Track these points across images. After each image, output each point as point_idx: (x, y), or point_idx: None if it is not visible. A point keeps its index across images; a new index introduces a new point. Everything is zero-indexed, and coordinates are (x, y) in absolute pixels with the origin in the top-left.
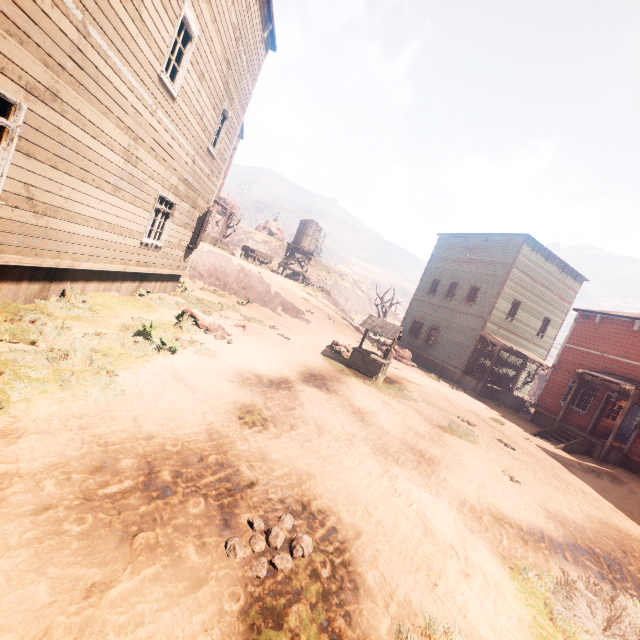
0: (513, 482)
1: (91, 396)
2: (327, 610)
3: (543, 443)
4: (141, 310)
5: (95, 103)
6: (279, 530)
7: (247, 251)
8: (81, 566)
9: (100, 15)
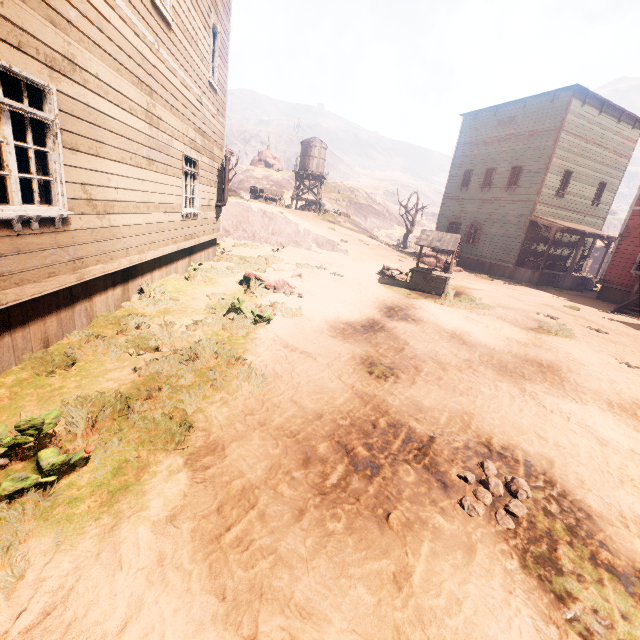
0: (633, 369)
1: (242, 389)
2: (584, 544)
3: (624, 319)
4: (206, 286)
5: (107, 60)
6: (496, 480)
7: (256, 192)
8: (371, 560)
9: None
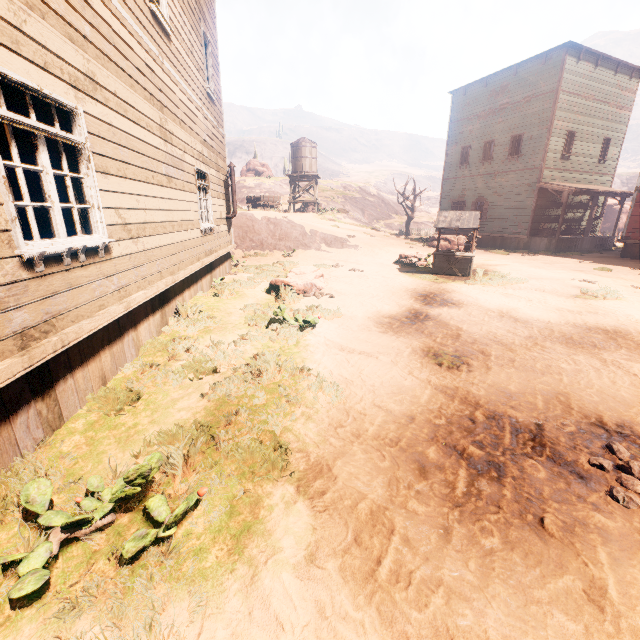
0: None
1: (319, 401)
2: None
3: None
4: (235, 299)
5: (121, 76)
6: (639, 463)
7: (253, 201)
8: (550, 578)
9: None
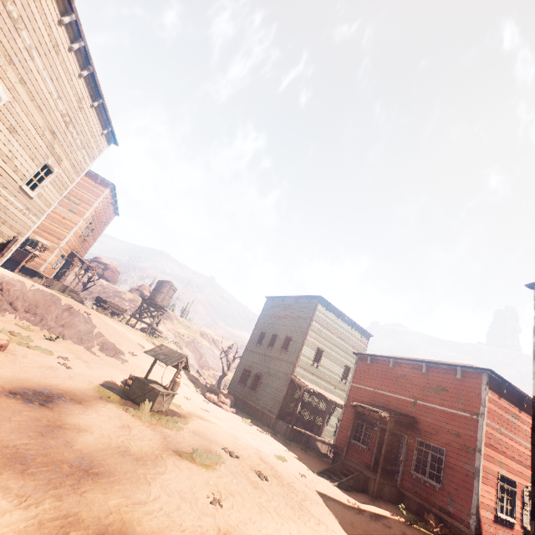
0: (210, 504)
1: None
2: None
3: (322, 480)
4: None
5: None
6: None
7: (99, 301)
8: None
9: None
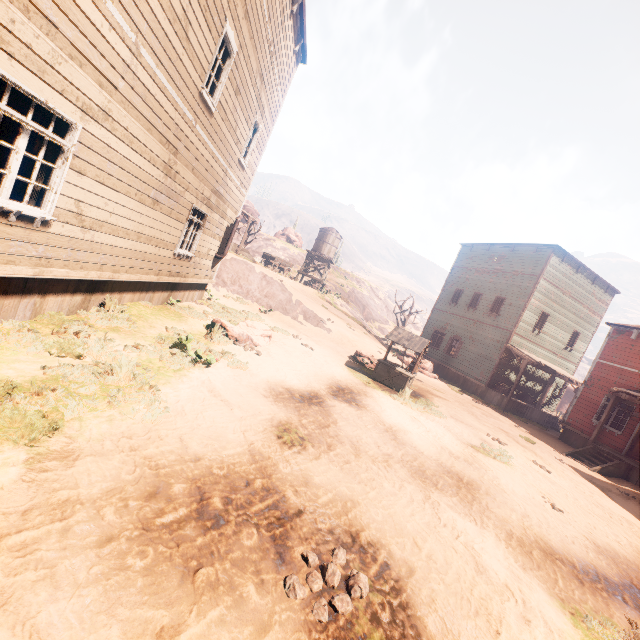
0: (556, 510)
1: (137, 414)
2: None
3: (577, 465)
4: (173, 320)
5: (142, 120)
6: (335, 567)
7: (267, 258)
8: (148, 607)
9: (151, 36)
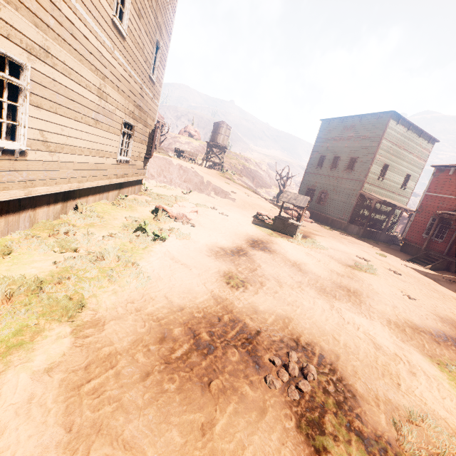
0: (411, 300)
1: (131, 284)
2: (345, 415)
3: (415, 266)
4: (127, 211)
5: (73, 53)
6: (294, 364)
7: (178, 152)
8: (189, 413)
9: None
